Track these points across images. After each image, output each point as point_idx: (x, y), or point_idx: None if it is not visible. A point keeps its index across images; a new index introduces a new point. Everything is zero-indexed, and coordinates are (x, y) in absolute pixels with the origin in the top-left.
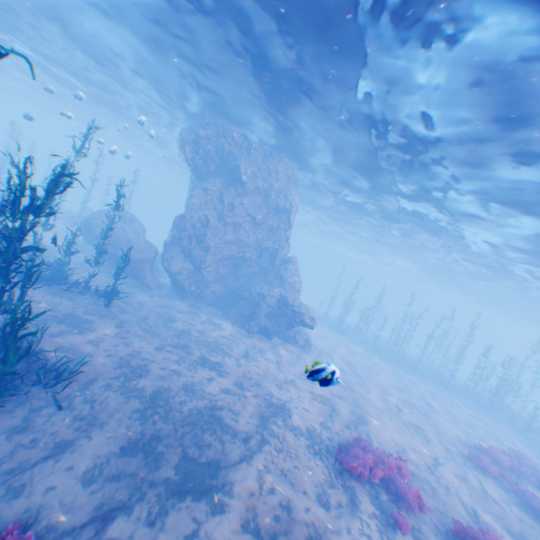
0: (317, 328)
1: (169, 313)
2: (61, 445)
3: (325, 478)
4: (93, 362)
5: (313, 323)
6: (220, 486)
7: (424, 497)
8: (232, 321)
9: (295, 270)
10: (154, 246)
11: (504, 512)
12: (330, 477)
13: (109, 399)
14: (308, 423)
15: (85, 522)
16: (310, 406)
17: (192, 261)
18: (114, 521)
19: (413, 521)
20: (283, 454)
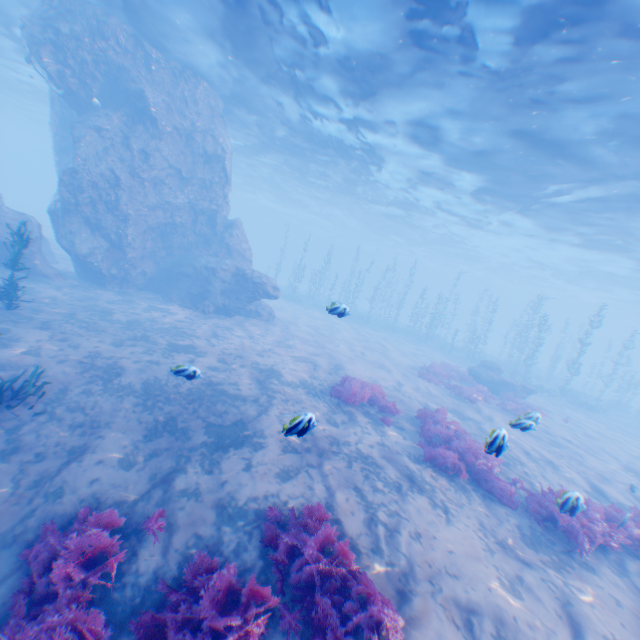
0: (271, 299)
1: (100, 307)
2: (75, 450)
3: (328, 410)
4: (48, 373)
5: (276, 291)
6: (253, 434)
7: (396, 404)
8: (181, 304)
9: (242, 235)
10: (35, 220)
11: (442, 400)
12: (331, 408)
13: (97, 402)
14: (300, 378)
15: (151, 489)
16: (296, 365)
17: (106, 237)
18: (177, 481)
19: (392, 418)
20: (291, 402)
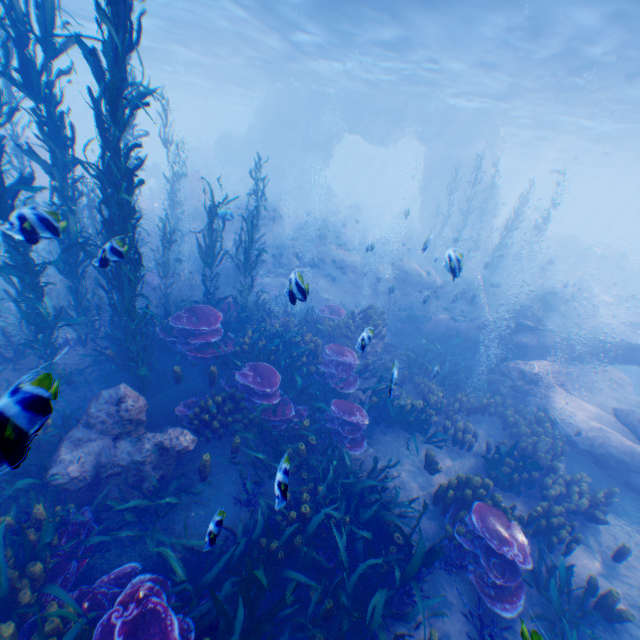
0: None
1: None
2: None
3: None
4: None
5: None
6: None
7: None
8: None
9: None
10: None
11: None
12: None
13: None
14: None
15: None
16: None
17: None
18: None
19: None
20: None
